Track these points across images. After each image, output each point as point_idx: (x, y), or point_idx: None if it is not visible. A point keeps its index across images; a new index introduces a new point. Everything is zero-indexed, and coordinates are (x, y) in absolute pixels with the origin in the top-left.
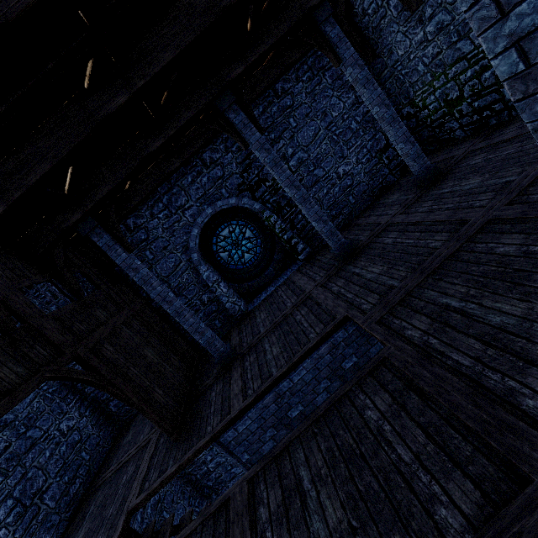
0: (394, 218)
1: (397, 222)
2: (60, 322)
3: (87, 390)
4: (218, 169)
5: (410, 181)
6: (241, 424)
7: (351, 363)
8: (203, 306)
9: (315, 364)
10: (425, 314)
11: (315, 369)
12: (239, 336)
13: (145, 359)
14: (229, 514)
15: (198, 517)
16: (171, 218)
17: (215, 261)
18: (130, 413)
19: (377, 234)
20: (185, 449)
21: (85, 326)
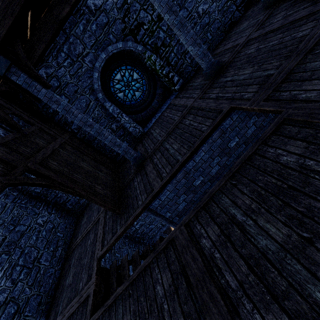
0: (251, 36)
1: (255, 37)
2: (5, 146)
3: (48, 199)
4: (103, 16)
5: (256, 10)
6: (163, 195)
7: (234, 143)
8: (114, 132)
9: (210, 147)
10: (316, 79)
11: (210, 150)
12: (143, 147)
13: (83, 169)
14: (175, 248)
15: (151, 254)
16: (74, 65)
17: (115, 100)
18: (81, 207)
19: (238, 51)
20: (126, 218)
21: (29, 149)
